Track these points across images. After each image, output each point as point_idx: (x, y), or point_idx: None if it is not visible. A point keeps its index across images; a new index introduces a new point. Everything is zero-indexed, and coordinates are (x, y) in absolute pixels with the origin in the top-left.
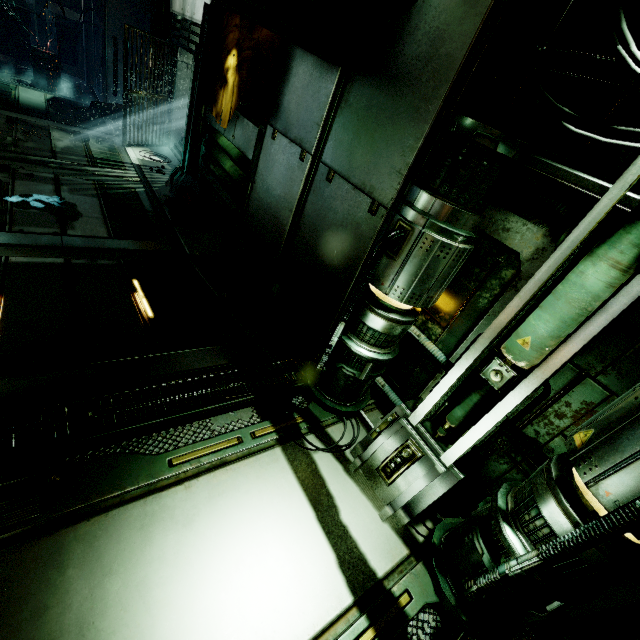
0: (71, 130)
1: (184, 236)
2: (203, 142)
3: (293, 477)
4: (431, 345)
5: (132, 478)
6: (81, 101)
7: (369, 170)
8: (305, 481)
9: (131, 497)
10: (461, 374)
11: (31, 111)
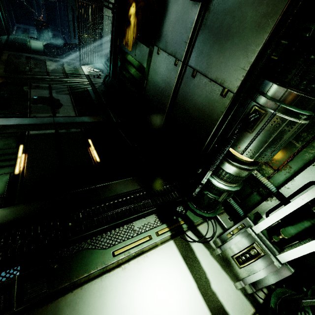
0: (55, 60)
1: (112, 112)
2: (119, 59)
3: (181, 260)
4: (265, 180)
5: (93, 265)
6: (59, 44)
7: (221, 68)
8: (188, 262)
9: (94, 276)
10: (296, 208)
11: (36, 52)
